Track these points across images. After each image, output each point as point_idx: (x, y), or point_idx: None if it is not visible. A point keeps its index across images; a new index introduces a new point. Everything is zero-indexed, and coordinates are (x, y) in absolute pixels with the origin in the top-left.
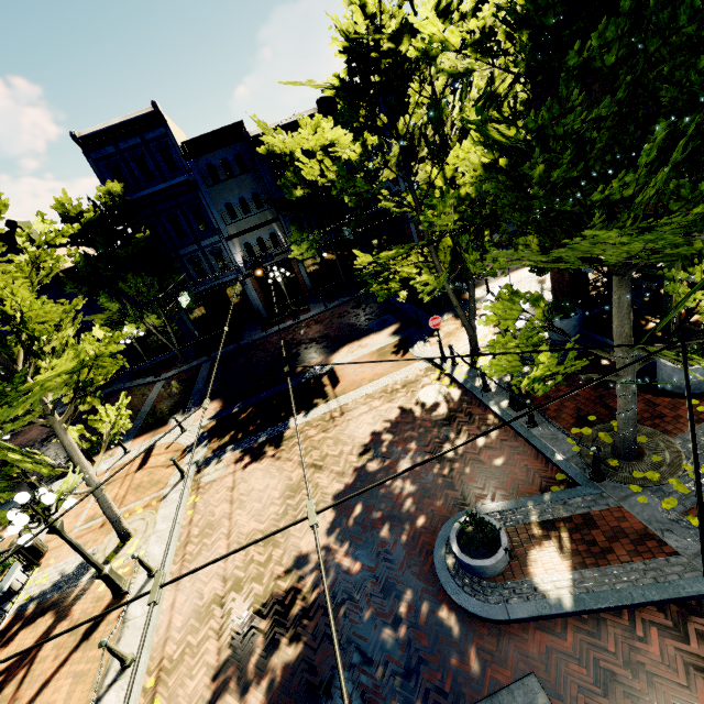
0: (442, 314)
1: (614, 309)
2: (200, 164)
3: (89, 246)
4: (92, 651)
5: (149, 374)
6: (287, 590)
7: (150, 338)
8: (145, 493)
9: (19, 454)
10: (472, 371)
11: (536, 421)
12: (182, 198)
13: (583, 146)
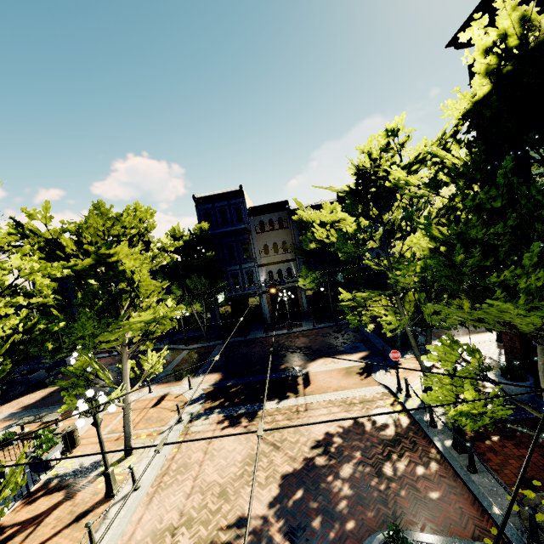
0: (406, 352)
1: (540, 373)
2: (256, 220)
3: (179, 255)
4: (77, 533)
5: (181, 343)
6: (224, 542)
7: (191, 318)
8: (151, 425)
9: (98, 366)
10: (423, 405)
11: (476, 468)
12: (239, 237)
13: (495, 248)
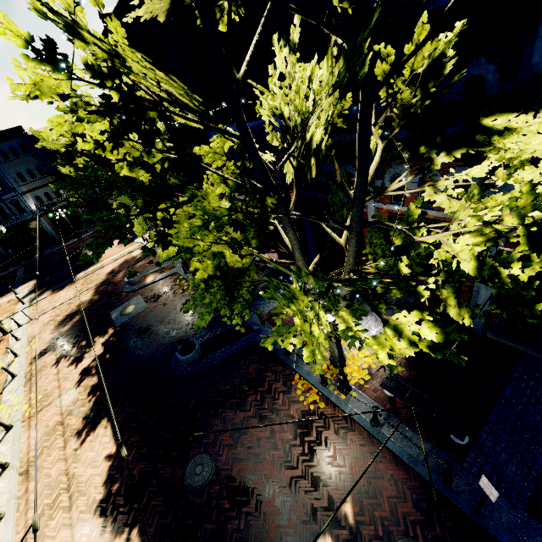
0: None
1: None
2: None
3: None
4: (1, 346)
5: None
6: (77, 309)
7: None
8: (3, 315)
9: None
10: None
11: None
12: None
13: None
